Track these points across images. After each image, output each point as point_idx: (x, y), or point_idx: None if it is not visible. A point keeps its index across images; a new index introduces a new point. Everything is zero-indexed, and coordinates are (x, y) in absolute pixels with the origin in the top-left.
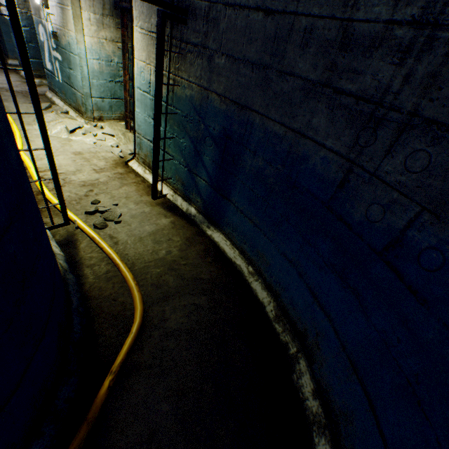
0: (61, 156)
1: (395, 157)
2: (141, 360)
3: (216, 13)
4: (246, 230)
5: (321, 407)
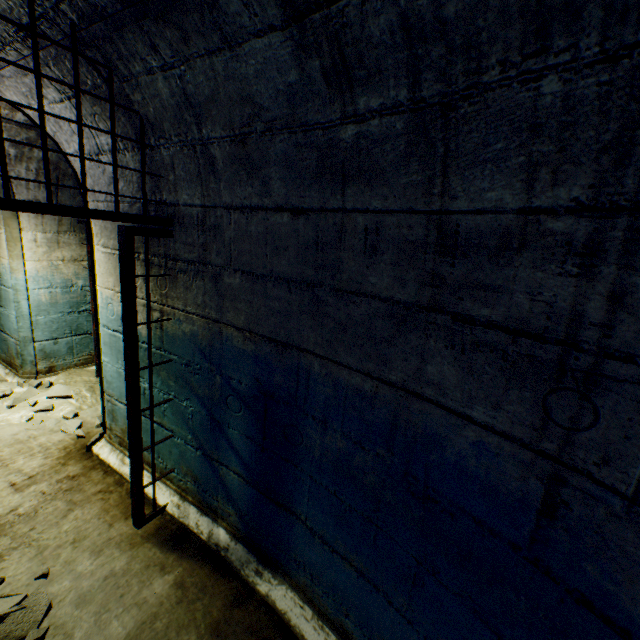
0: None
1: None
2: None
3: (216, 219)
4: (342, 583)
5: None
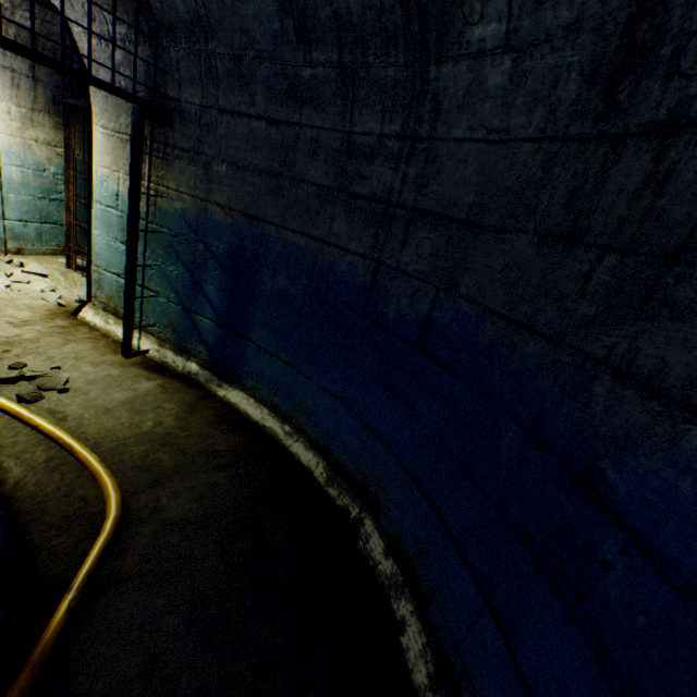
0: None
1: (409, 249)
2: (124, 568)
3: (212, 119)
4: (275, 375)
5: (396, 564)
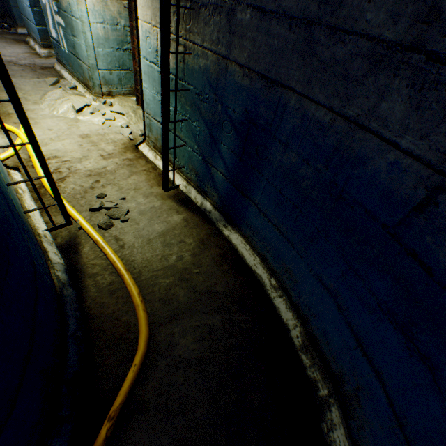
0: (67, 140)
1: None
2: (144, 398)
3: None
4: (270, 237)
5: None
